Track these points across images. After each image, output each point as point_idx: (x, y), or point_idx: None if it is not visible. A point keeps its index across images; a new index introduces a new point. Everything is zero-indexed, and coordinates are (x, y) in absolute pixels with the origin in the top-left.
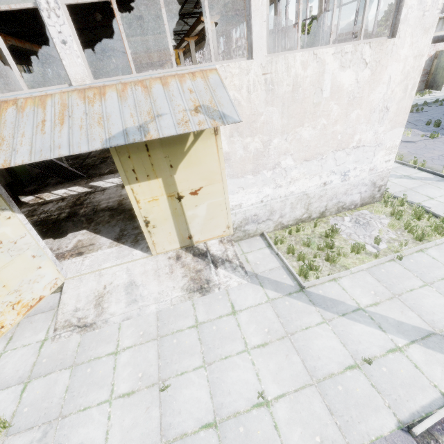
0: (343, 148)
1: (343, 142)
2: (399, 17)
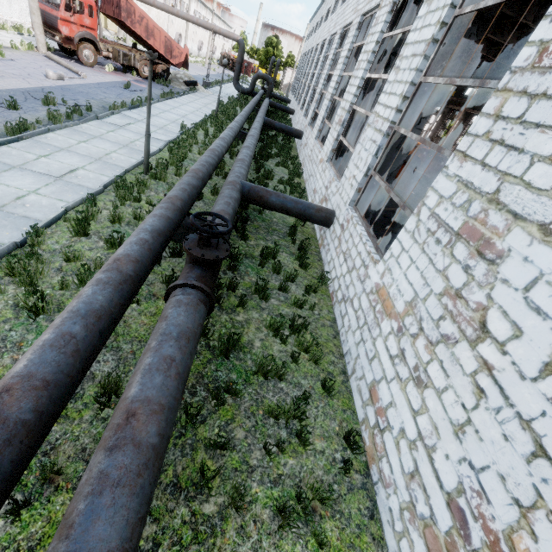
0: None
1: None
2: None
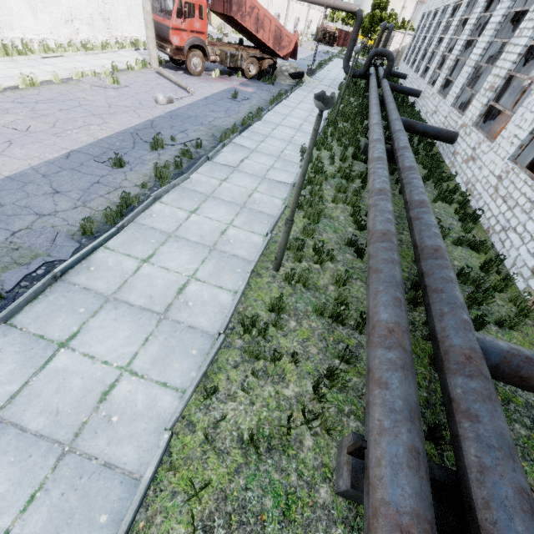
0: None
1: None
2: None
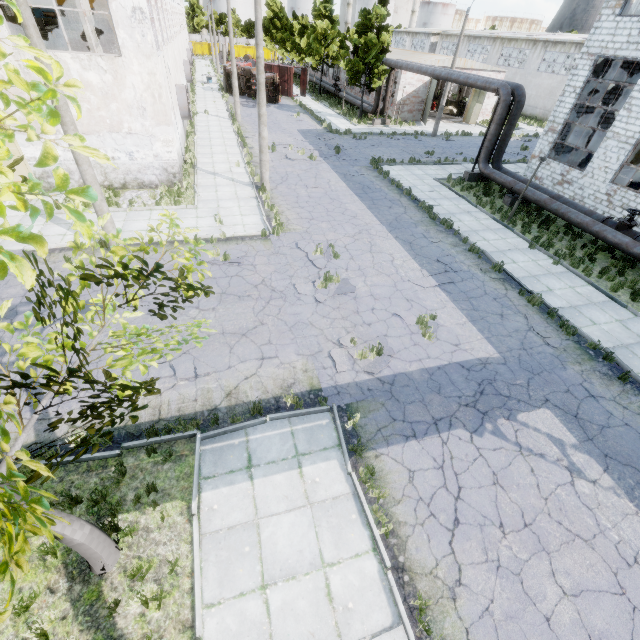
0: (118, 132)
1: (114, 126)
2: (119, 44)
